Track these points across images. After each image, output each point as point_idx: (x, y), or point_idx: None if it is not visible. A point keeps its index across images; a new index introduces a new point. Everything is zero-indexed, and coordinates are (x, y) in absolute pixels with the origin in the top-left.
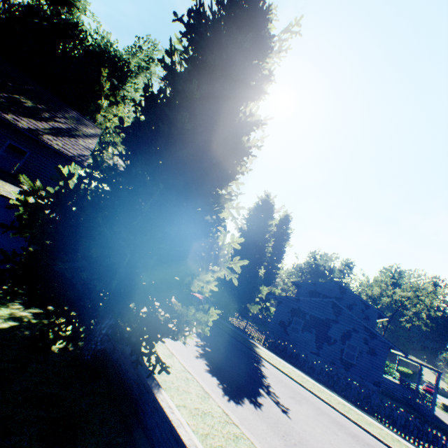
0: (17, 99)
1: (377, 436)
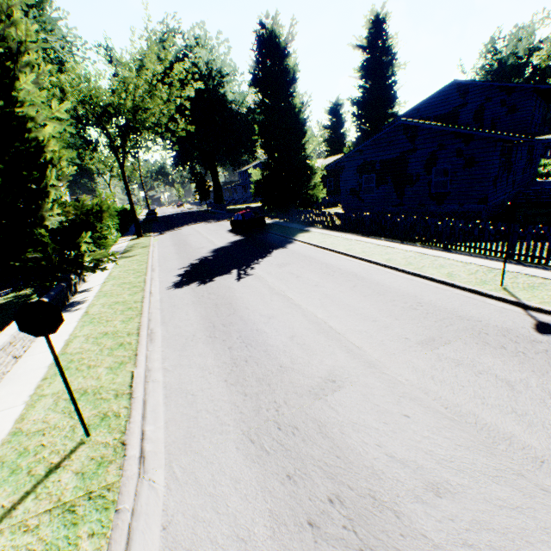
0: None
1: (377, 262)
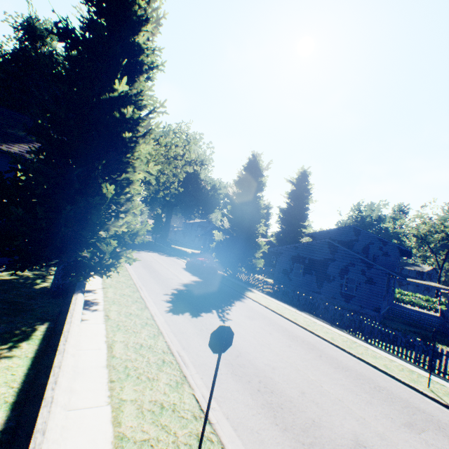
0: (9, 132)
1: (325, 338)
